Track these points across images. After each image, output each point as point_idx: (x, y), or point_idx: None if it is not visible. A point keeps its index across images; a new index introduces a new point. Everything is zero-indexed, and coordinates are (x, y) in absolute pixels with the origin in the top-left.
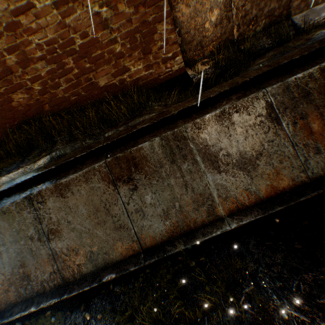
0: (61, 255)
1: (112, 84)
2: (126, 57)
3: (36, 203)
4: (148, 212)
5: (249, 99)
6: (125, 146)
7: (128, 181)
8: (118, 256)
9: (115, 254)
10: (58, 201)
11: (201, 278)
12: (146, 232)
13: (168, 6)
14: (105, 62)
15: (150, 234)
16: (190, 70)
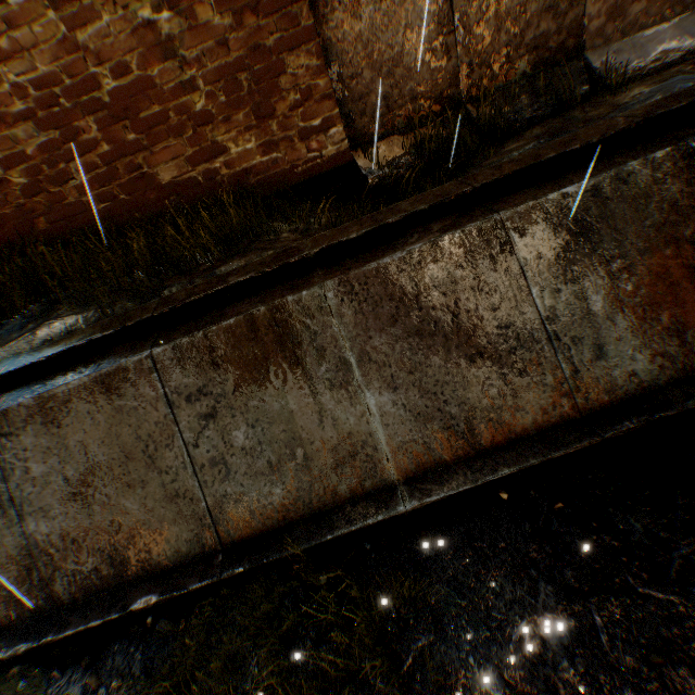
0: (49, 550)
1: (189, 179)
2: (219, 122)
3: None
4: (238, 466)
5: (464, 234)
6: (198, 321)
7: (197, 397)
8: (169, 557)
9: (163, 551)
10: (46, 435)
11: (324, 616)
12: (231, 509)
13: (310, 16)
14: (171, 132)
15: (239, 514)
16: (363, 157)
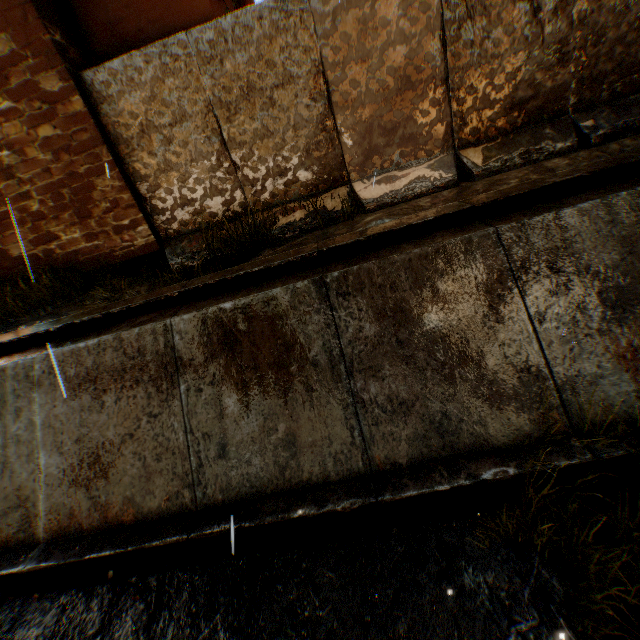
0: None
1: (34, 254)
2: (52, 218)
3: None
4: None
5: (141, 331)
6: None
7: None
8: None
9: None
10: None
11: None
12: None
13: (110, 154)
14: (18, 223)
15: None
16: (170, 247)
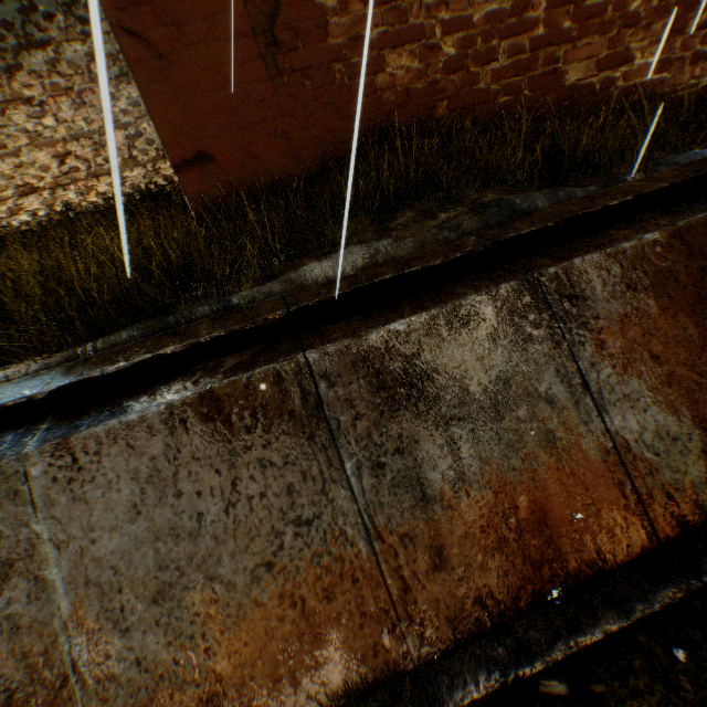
0: (641, 454)
1: (587, 86)
2: (639, 28)
3: (554, 299)
4: None
5: None
6: None
7: None
8: None
9: None
10: (617, 299)
11: None
12: None
13: None
14: (598, 29)
15: None
16: None
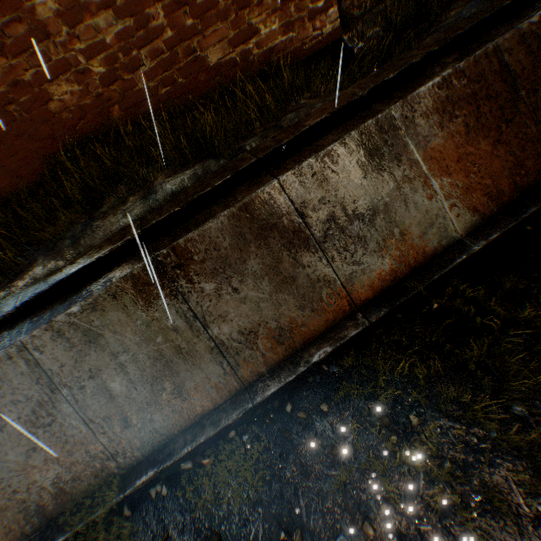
0: (232, 345)
1: (229, 61)
2: (254, 6)
3: (169, 269)
4: (357, 250)
5: (475, 59)
6: (297, 155)
7: (319, 207)
8: (322, 326)
9: (317, 323)
10: (209, 259)
11: (471, 308)
12: (358, 281)
13: None
14: (219, 17)
15: (364, 283)
16: (347, 35)
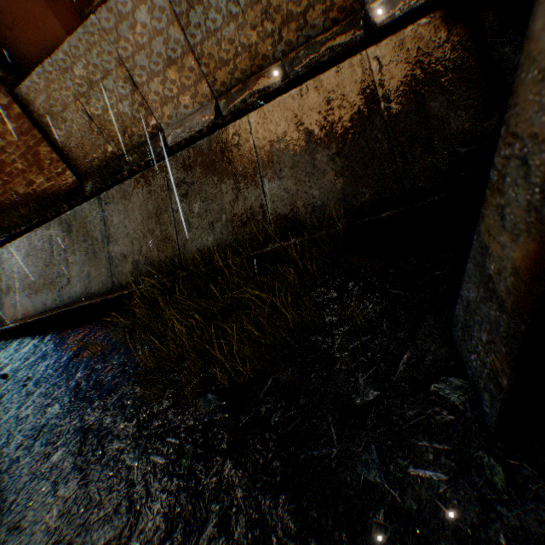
0: None
1: (30, 192)
2: (30, 172)
3: None
4: None
5: (43, 228)
6: None
7: None
8: None
9: None
10: None
11: None
12: None
13: (40, 133)
14: (18, 176)
15: None
16: (86, 182)
